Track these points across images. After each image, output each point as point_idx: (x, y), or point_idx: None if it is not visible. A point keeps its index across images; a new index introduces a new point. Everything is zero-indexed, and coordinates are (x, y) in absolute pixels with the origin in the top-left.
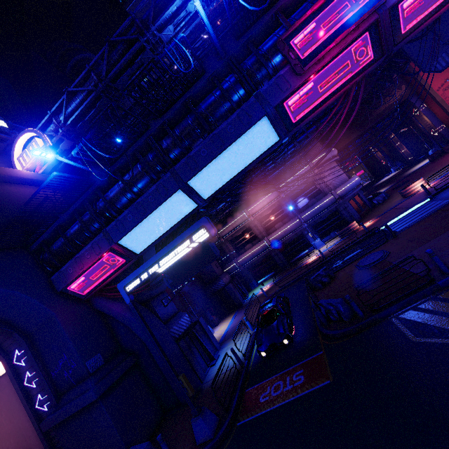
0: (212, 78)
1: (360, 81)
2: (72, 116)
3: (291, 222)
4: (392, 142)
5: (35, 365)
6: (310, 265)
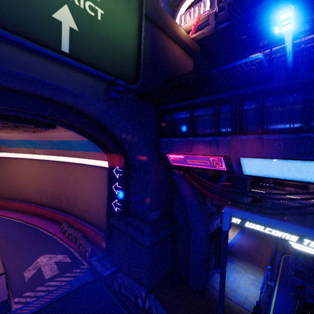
0: None
1: None
2: None
3: None
4: None
5: (123, 185)
6: None
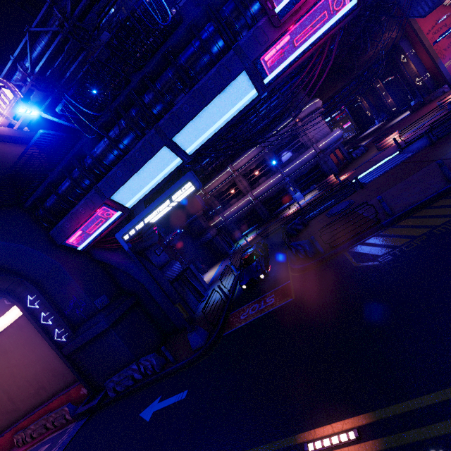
0: (190, 27)
1: (347, 24)
2: (39, 63)
3: (274, 176)
4: (379, 92)
5: (49, 307)
6: (289, 216)
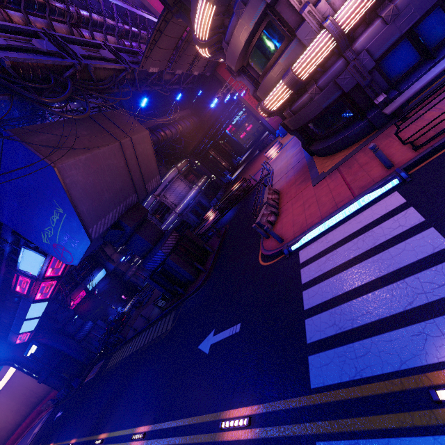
0: (2, 291)
1: None
2: None
3: None
4: None
5: (23, 368)
6: None
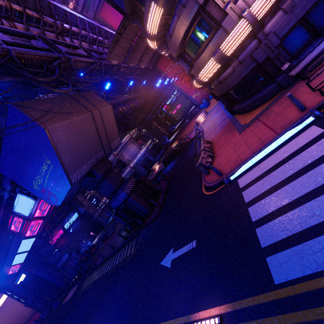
0: None
1: None
2: None
3: None
4: None
5: (13, 294)
6: None
